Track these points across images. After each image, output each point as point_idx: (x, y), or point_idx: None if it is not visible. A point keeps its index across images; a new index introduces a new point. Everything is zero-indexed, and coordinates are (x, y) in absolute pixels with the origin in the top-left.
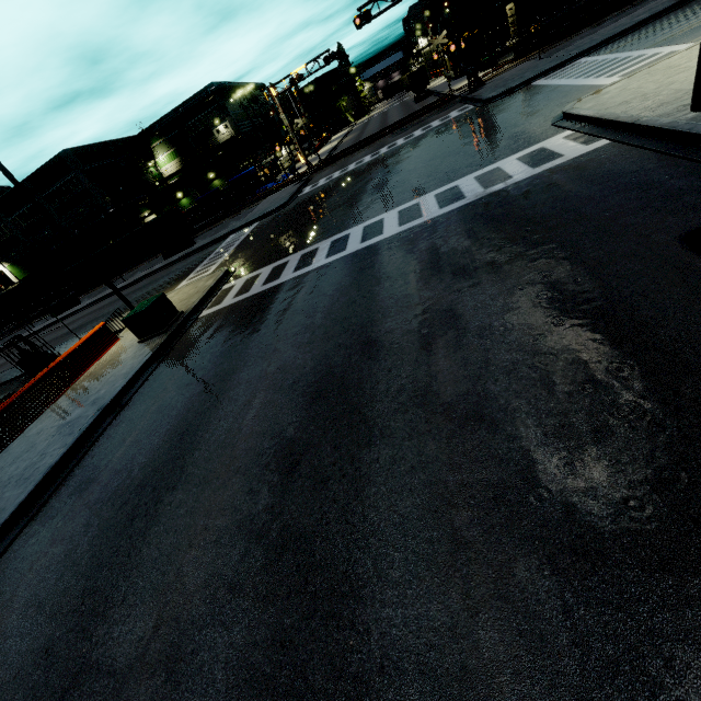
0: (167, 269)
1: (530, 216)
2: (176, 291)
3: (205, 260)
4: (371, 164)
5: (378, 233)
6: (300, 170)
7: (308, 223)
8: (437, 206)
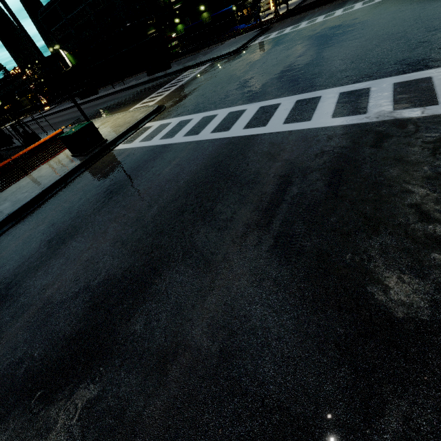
0: (142, 86)
1: (421, 193)
2: (124, 114)
3: (161, 88)
4: (318, 27)
5: (262, 123)
6: (269, 16)
7: (232, 81)
8: (332, 111)
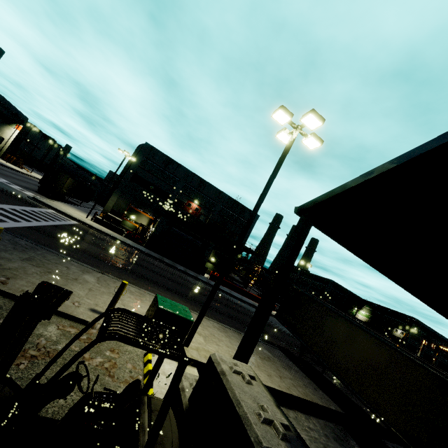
0: None
1: None
2: None
3: None
4: None
5: None
6: None
7: None
8: None
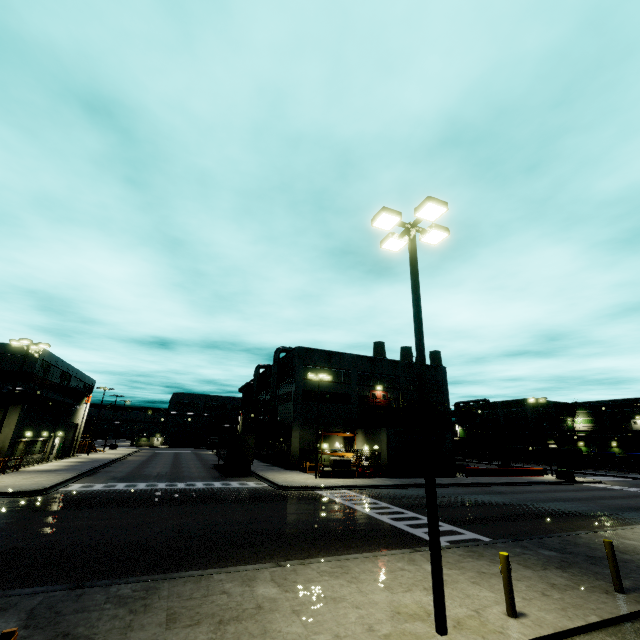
0: None
1: None
2: None
3: (588, 477)
4: None
5: None
6: None
7: None
8: None
